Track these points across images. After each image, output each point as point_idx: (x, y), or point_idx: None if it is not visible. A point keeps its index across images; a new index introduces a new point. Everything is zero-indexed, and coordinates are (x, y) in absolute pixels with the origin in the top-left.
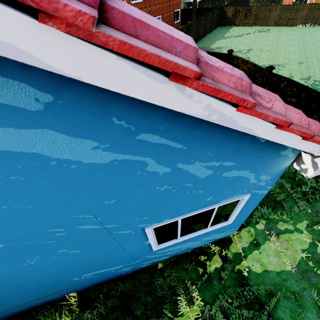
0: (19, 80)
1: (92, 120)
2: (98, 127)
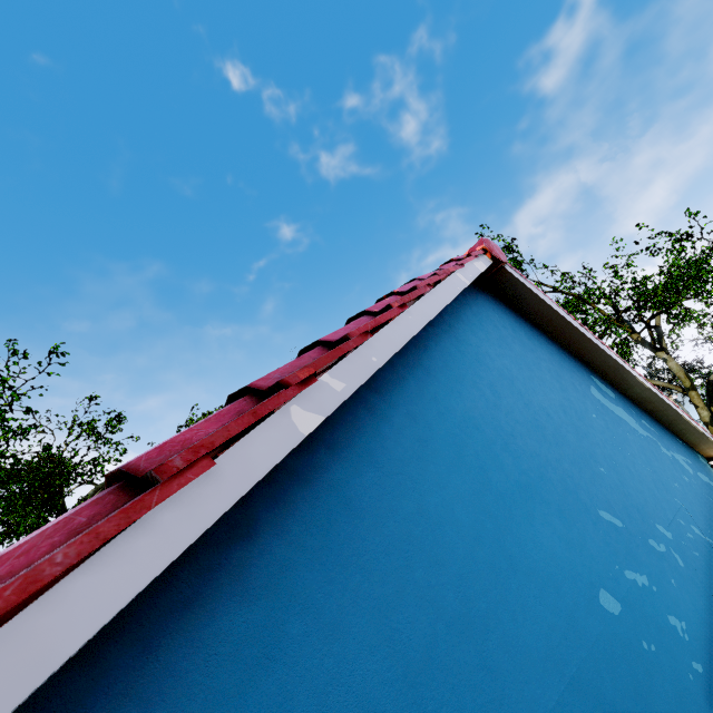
0: (607, 388)
1: (626, 407)
2: (629, 411)
